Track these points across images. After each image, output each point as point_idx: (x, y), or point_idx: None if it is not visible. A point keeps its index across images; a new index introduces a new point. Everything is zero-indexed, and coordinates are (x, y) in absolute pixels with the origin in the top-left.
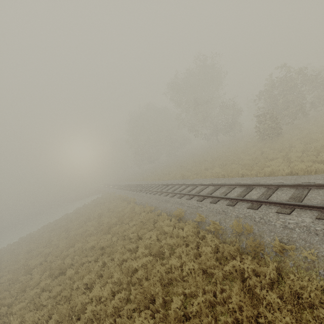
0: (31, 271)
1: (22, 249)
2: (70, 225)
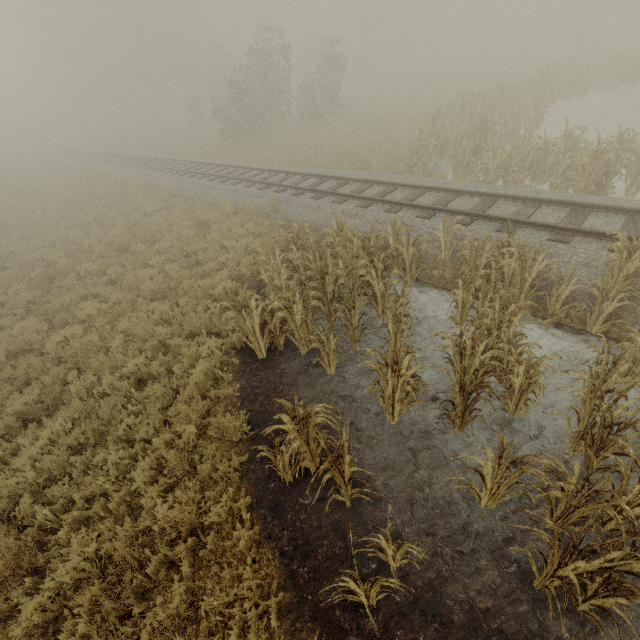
0: None
1: None
2: None
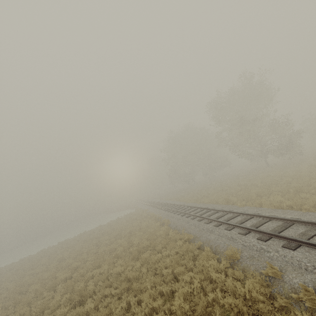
0: (56, 286)
1: (56, 255)
2: (101, 239)
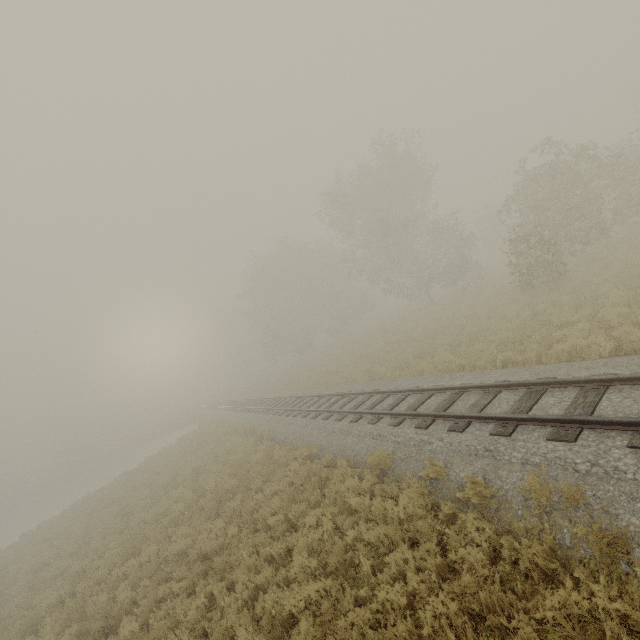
0: (38, 624)
1: (23, 563)
2: (132, 499)
